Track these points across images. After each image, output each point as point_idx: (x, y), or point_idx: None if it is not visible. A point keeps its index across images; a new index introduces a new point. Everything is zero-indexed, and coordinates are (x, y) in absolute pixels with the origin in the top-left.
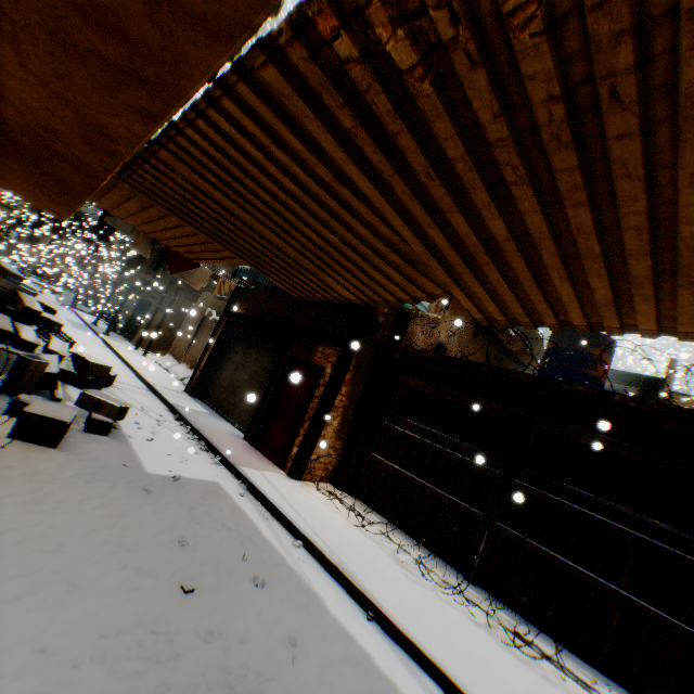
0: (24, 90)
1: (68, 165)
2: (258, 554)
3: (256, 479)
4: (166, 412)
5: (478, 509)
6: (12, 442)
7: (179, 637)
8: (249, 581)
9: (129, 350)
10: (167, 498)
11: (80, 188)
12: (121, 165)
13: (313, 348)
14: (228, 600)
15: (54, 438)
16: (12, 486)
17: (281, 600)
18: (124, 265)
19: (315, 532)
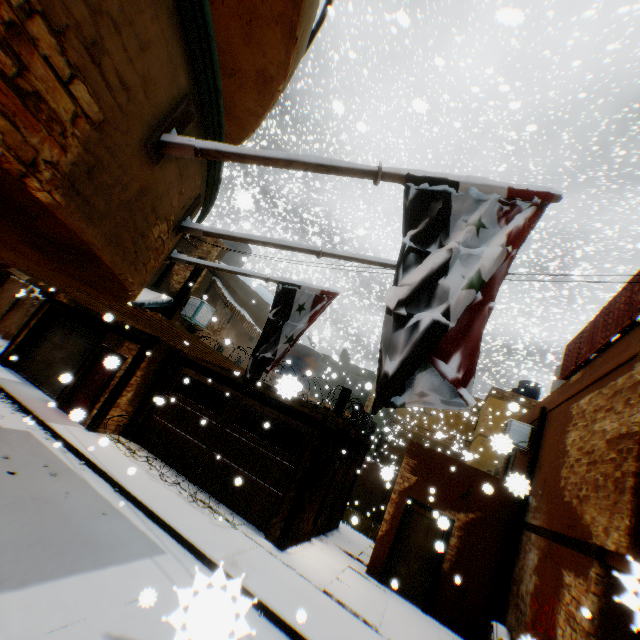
0: None
1: None
2: (56, 465)
3: (61, 430)
4: None
5: (206, 445)
6: None
7: (11, 485)
8: (49, 474)
9: None
10: None
11: None
12: None
13: (123, 343)
14: (36, 478)
15: None
16: None
17: (66, 481)
18: None
19: (96, 457)
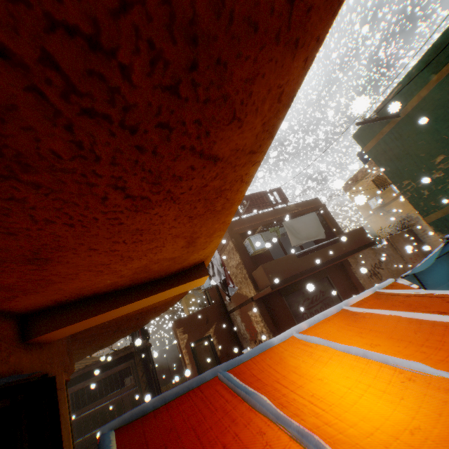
0: None
1: None
2: None
3: None
4: None
5: None
6: None
7: None
8: None
9: None
10: None
11: None
12: None
13: None
14: None
15: None
16: None
17: None
18: None
19: None
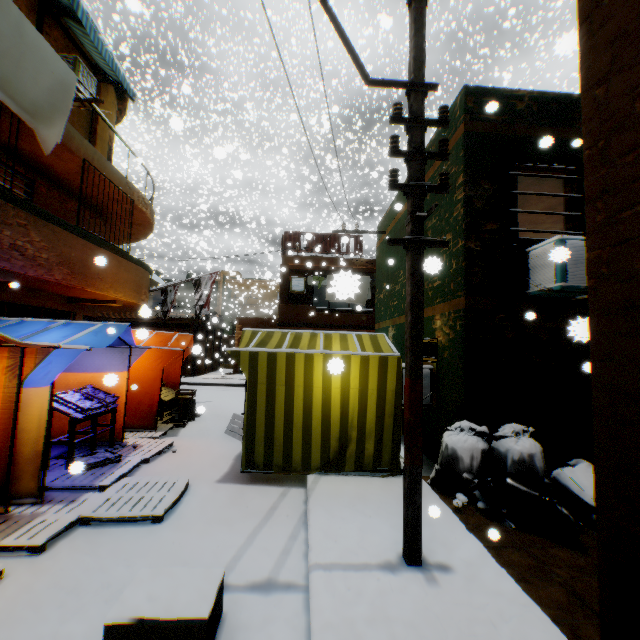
0: None
1: None
2: None
3: None
4: None
5: None
6: None
7: None
8: None
9: None
10: None
11: None
12: None
13: None
14: None
15: None
16: None
17: None
18: None
19: None
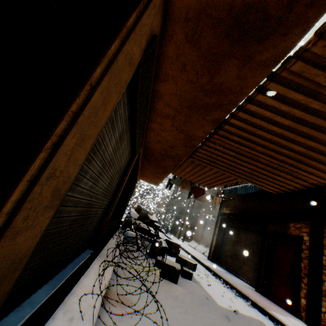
0: (168, 134)
1: (171, 159)
2: None
3: (286, 321)
4: (205, 270)
5: None
6: (163, 278)
7: None
8: None
9: (176, 239)
10: (240, 325)
11: (170, 168)
12: (192, 150)
13: (285, 225)
14: None
15: (175, 278)
16: (171, 301)
17: None
18: (166, 203)
19: None
